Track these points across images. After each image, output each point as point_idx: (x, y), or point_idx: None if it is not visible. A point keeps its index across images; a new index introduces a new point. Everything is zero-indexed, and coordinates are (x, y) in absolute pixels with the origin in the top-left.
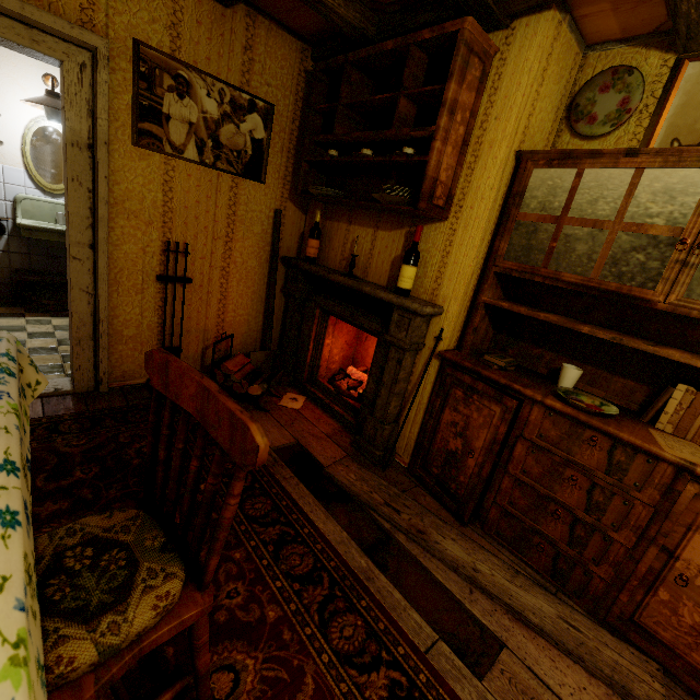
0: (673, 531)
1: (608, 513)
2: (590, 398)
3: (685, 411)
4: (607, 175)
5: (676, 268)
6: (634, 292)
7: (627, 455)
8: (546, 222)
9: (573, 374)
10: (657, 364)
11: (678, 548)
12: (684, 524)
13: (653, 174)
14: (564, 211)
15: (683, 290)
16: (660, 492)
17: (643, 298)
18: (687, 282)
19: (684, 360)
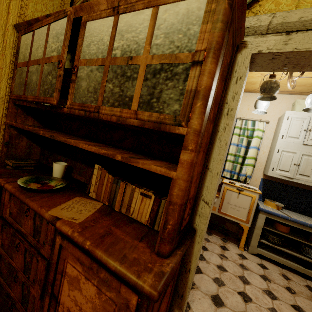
0: (56, 279)
1: (32, 271)
2: (58, 181)
3: (99, 182)
4: (41, 32)
5: (59, 80)
6: (48, 100)
7: (40, 219)
8: (24, 66)
9: (57, 167)
10: (102, 156)
11: (59, 294)
12: (60, 271)
13: (53, 26)
14: (29, 57)
15: (71, 97)
16: (50, 247)
17: (50, 103)
18: (72, 92)
19: (75, 144)
